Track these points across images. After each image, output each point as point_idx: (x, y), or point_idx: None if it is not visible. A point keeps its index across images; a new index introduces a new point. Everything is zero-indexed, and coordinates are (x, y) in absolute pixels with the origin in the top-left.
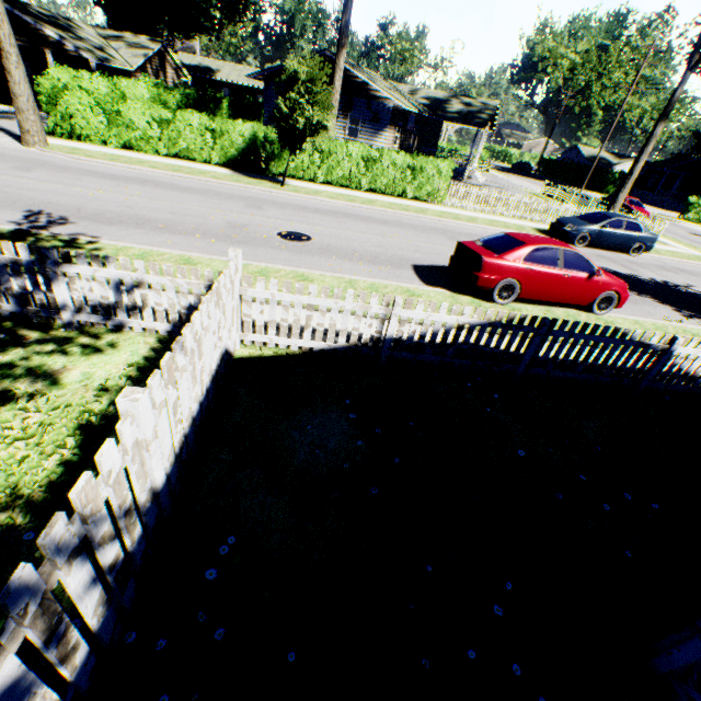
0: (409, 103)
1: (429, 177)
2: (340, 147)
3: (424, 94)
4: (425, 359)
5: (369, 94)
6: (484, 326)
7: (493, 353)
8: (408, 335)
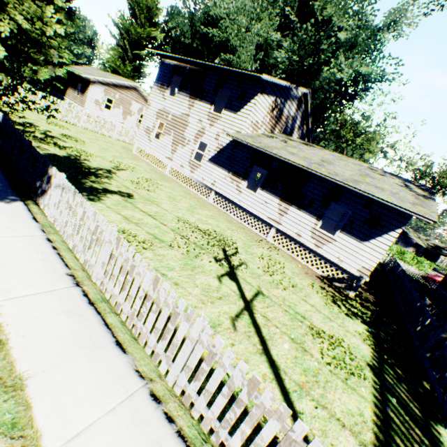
0: (422, 243)
1: (423, 265)
2: (393, 246)
3: (432, 242)
4: (411, 276)
5: (406, 235)
6: (423, 275)
7: (424, 280)
8: (409, 271)
